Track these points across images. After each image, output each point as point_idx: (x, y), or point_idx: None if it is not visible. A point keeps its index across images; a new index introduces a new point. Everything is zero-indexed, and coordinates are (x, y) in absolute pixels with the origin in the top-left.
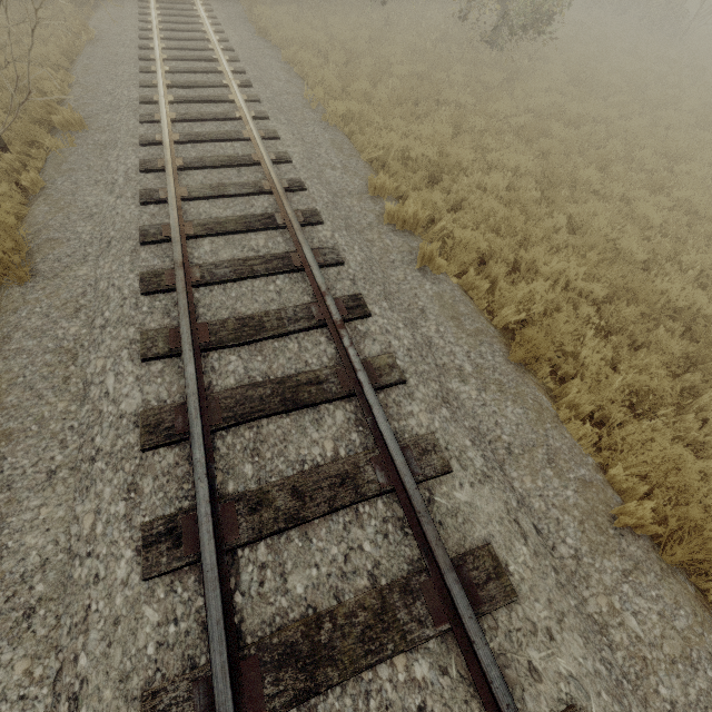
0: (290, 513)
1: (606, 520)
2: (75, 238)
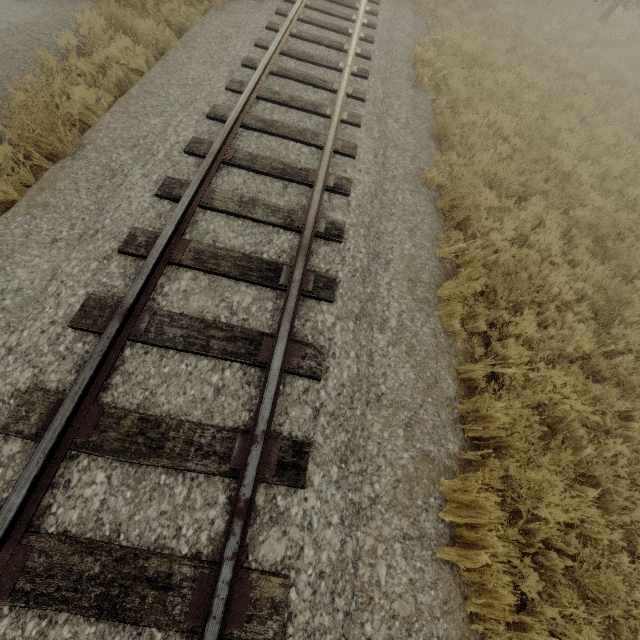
0: (286, 101)
1: (420, 180)
2: (246, 4)
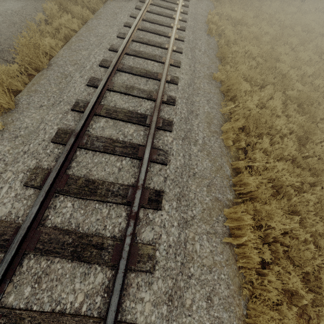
0: (146, 42)
1: (212, 77)
2: None
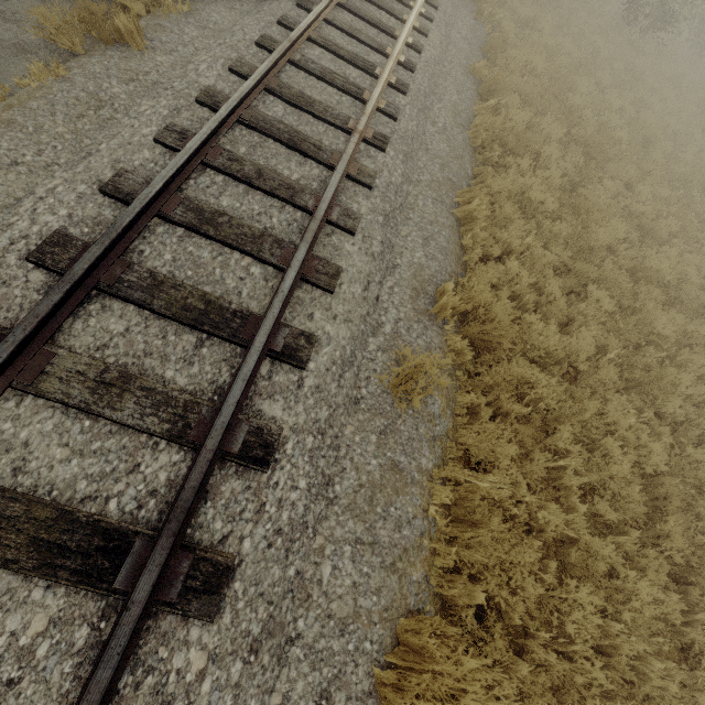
0: None
1: (470, 70)
2: None
